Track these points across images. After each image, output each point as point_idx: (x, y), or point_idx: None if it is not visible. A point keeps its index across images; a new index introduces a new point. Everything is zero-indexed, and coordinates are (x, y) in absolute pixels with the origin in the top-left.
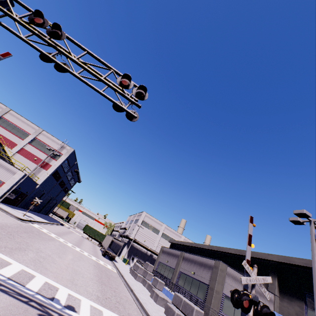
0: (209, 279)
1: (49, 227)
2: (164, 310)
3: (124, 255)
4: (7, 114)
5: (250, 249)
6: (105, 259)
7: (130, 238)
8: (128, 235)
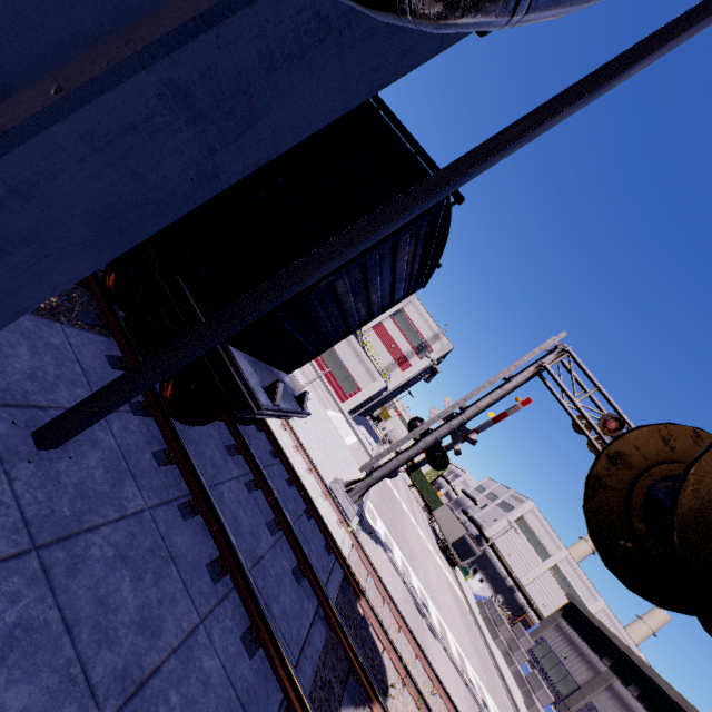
0: None
1: None
2: None
3: None
4: None
5: None
6: (445, 562)
7: (484, 534)
8: (481, 526)
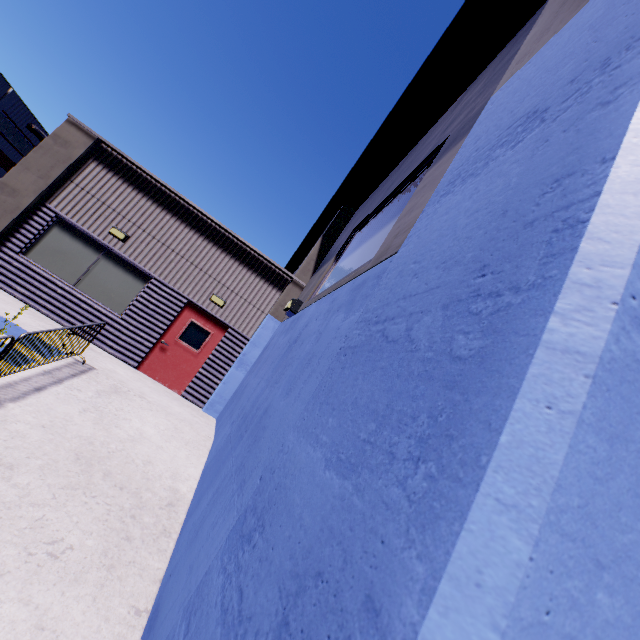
0: None
1: None
2: None
3: None
4: None
5: None
6: None
7: None
8: None
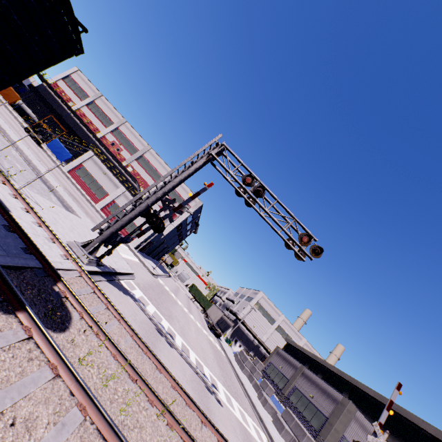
0: (329, 412)
1: (166, 282)
2: (271, 418)
3: (227, 333)
4: (147, 153)
5: (387, 414)
6: (212, 335)
7: (238, 317)
8: (236, 313)
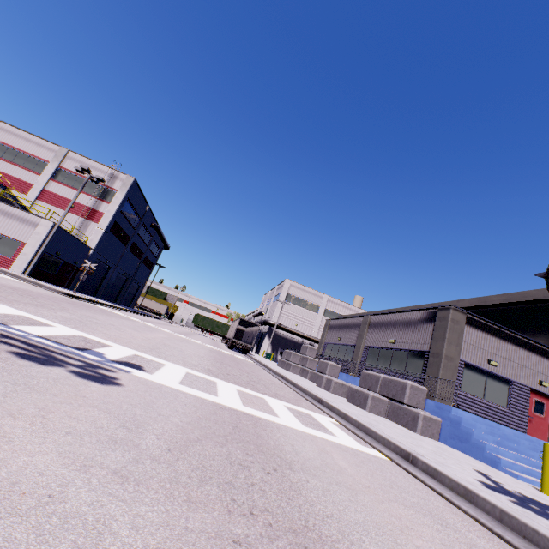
0: (427, 342)
1: (129, 314)
2: (345, 399)
3: (266, 350)
4: None
5: None
6: (233, 352)
7: (271, 323)
8: (266, 320)
